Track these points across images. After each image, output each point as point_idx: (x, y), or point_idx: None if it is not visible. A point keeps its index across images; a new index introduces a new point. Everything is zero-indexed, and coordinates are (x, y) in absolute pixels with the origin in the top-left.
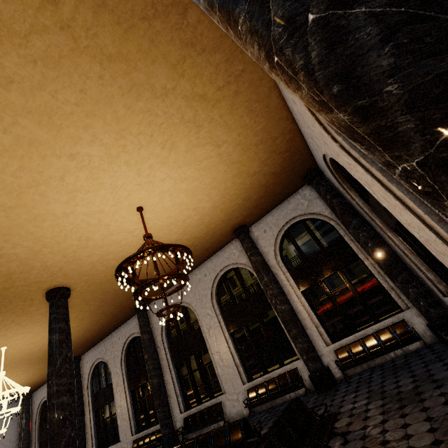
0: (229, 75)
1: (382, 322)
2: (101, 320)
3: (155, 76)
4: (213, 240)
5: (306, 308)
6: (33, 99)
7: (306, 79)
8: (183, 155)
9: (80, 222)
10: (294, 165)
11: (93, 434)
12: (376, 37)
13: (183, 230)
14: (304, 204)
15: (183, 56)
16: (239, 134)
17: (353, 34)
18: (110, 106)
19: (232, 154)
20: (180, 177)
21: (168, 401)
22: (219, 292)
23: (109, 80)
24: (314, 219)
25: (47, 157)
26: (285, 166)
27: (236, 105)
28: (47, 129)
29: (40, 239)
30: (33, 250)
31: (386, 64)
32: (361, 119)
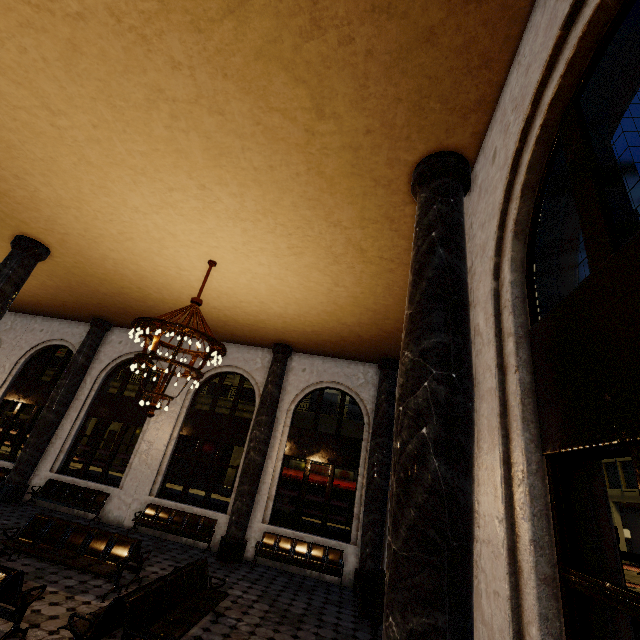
0: (398, 258)
1: (326, 539)
2: (43, 298)
3: (342, 210)
4: (249, 334)
5: (276, 474)
6: (223, 135)
7: (400, 445)
8: (300, 265)
9: (142, 224)
10: (383, 345)
11: None
12: (428, 484)
13: (231, 306)
14: (360, 381)
15: (377, 219)
16: (363, 292)
17: (425, 468)
18: (281, 192)
19: (341, 298)
20: (279, 275)
21: (46, 448)
22: (205, 384)
23: (303, 181)
24: (355, 401)
25: (179, 169)
26: (375, 339)
27: (382, 276)
28: (207, 158)
29: (82, 202)
30: (60, 201)
31: (419, 501)
32: (397, 502)
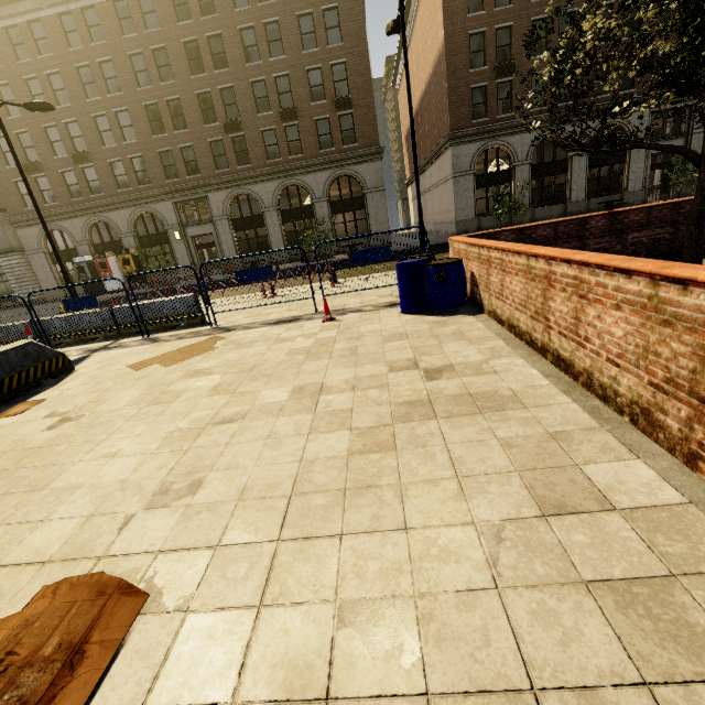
0: None
1: None
2: None
3: None
4: None
5: None
6: None
7: None
8: None
9: None
10: None
11: (659, 174)
12: None
13: None
14: None
15: None
16: None
17: None
18: None
19: None
20: None
21: None
22: None
23: None
24: None
25: None
26: None
27: None
28: None
29: None
30: None
31: None
32: None
